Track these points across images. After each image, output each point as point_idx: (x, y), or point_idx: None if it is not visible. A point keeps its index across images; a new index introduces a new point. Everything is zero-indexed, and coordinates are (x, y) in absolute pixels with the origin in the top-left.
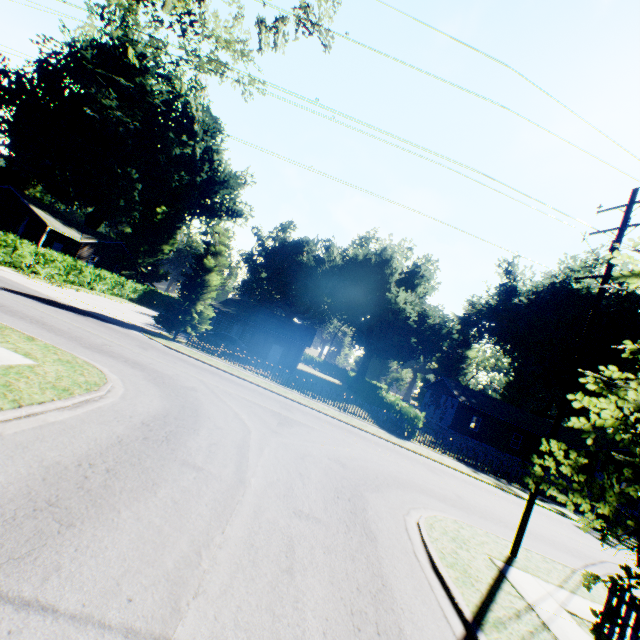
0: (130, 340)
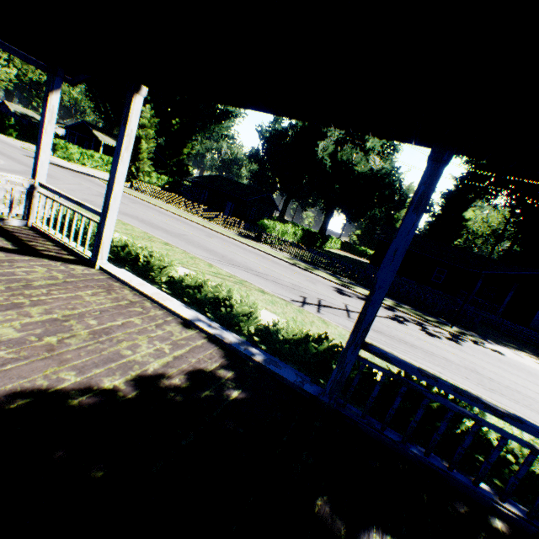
0: (74, 175)
